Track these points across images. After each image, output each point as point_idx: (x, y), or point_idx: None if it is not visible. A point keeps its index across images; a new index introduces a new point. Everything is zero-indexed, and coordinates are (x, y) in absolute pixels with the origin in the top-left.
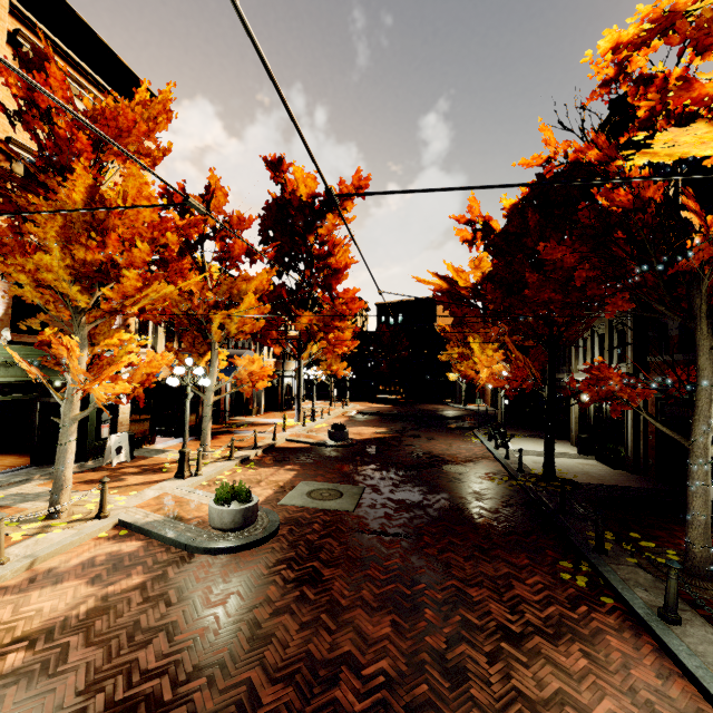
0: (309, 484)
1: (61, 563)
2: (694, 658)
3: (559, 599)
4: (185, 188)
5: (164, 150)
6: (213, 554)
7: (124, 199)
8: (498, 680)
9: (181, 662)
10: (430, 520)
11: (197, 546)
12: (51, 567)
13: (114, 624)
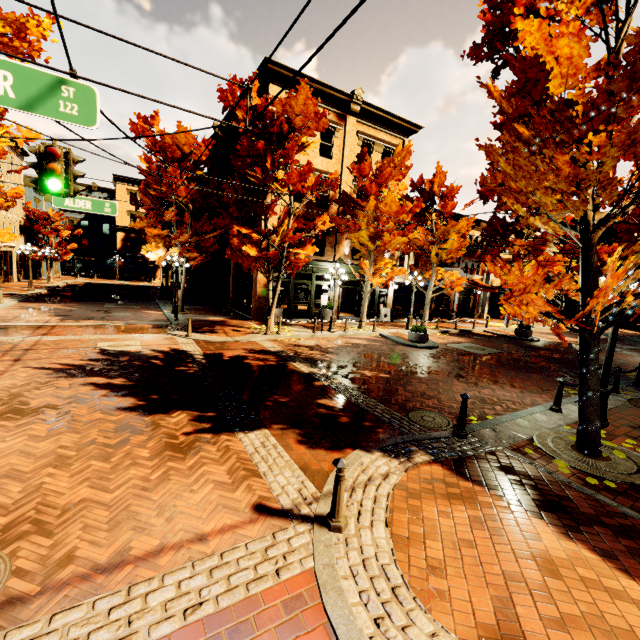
0: (470, 344)
1: (360, 337)
2: (568, 401)
3: (543, 388)
4: (422, 178)
5: (408, 168)
6: (405, 346)
7: (386, 206)
8: (473, 381)
9: (384, 354)
10: (522, 365)
11: (400, 342)
12: (358, 337)
13: (371, 347)
